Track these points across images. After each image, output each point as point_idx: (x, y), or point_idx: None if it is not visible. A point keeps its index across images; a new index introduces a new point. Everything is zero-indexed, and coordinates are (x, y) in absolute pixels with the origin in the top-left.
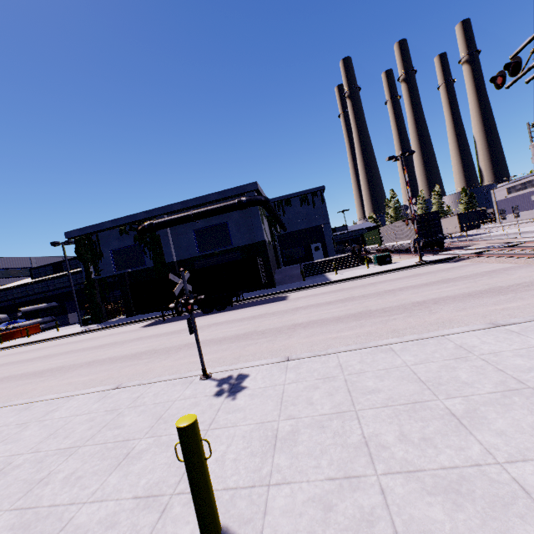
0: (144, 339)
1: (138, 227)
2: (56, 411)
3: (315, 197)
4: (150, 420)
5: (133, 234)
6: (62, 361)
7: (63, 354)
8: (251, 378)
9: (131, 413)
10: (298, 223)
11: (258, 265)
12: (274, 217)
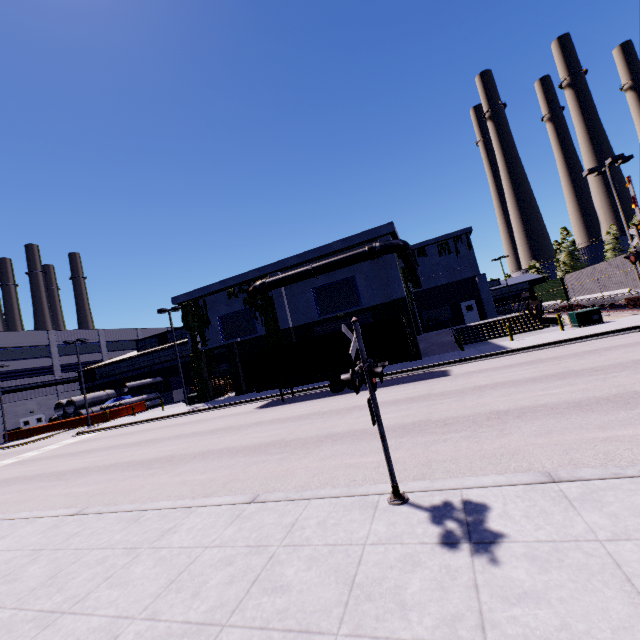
0: (265, 424)
1: (248, 288)
2: (174, 533)
3: (459, 242)
4: (335, 586)
5: (242, 297)
6: (171, 448)
7: (171, 438)
8: (498, 513)
9: (292, 559)
10: (436, 277)
11: (404, 328)
12: (411, 268)
